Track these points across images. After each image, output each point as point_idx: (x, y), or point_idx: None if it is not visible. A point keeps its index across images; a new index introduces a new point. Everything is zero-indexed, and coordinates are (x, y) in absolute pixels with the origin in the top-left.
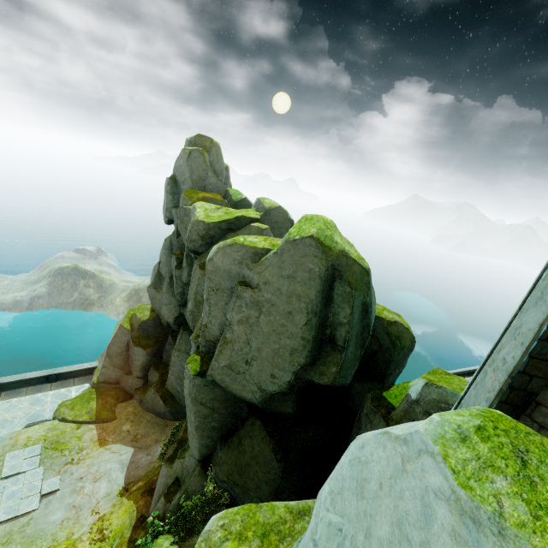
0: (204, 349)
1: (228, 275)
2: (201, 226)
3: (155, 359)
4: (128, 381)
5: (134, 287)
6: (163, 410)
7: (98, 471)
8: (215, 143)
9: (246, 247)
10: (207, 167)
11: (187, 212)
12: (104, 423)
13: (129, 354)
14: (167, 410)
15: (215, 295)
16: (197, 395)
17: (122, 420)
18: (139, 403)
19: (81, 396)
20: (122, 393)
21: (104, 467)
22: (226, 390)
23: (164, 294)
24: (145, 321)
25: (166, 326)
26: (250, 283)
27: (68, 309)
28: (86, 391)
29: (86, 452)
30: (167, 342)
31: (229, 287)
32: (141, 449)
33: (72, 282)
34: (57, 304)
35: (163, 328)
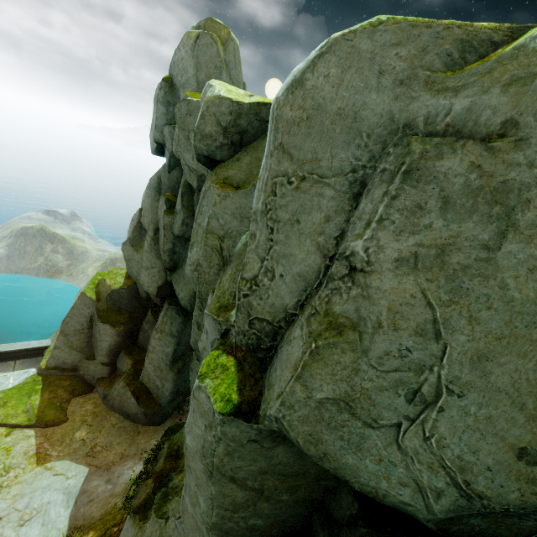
0: (242, 340)
1: (348, 128)
2: (225, 106)
3: (128, 340)
4: (88, 368)
5: (109, 256)
6: (135, 411)
7: (29, 506)
8: (233, 37)
9: (431, 26)
10: (222, 64)
11: (193, 107)
12: (49, 427)
13: (93, 333)
14: (140, 411)
15: (294, 196)
16: (224, 461)
17: (75, 424)
18: (103, 399)
19: (20, 386)
20: (80, 384)
21: (38, 499)
22: (319, 464)
23: (145, 254)
24: (116, 290)
25: (145, 299)
26: (455, 133)
27: (30, 276)
28: (29, 380)
29: (15, 474)
30: (145, 320)
31: (345, 166)
32: (99, 470)
33: (37, 245)
34: (18, 269)
35: (140, 301)
